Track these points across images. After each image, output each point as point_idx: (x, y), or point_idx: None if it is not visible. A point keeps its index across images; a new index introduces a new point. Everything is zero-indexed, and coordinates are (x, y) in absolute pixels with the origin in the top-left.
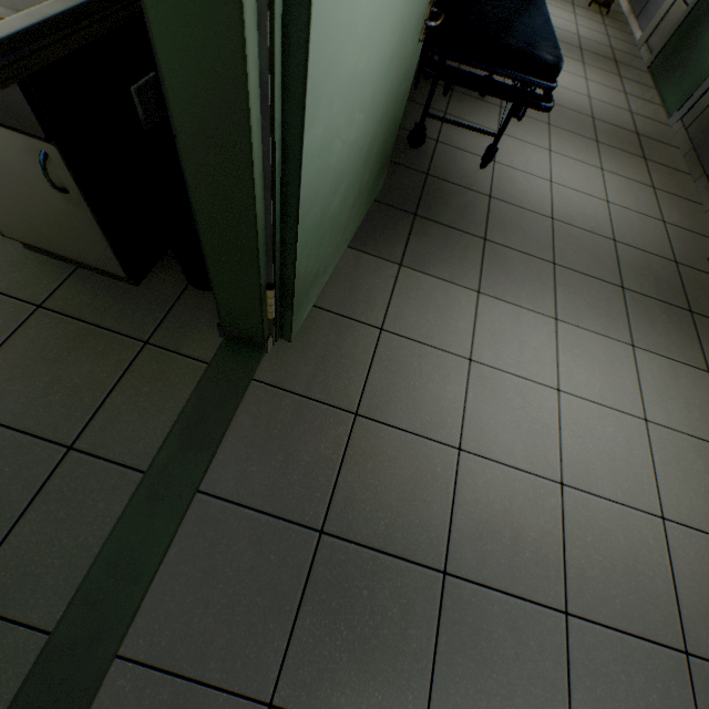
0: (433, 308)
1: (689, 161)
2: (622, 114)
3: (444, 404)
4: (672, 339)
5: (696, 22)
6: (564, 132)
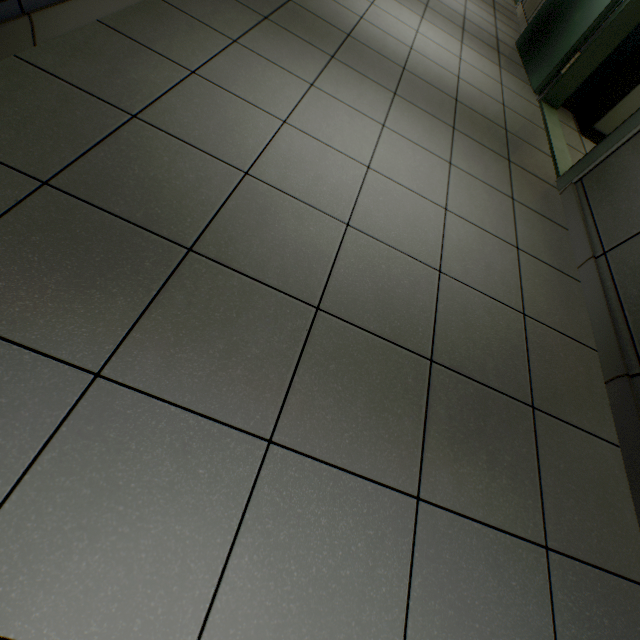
0: None
1: (520, 19)
2: None
3: (356, 6)
4: (484, 52)
5: None
6: None
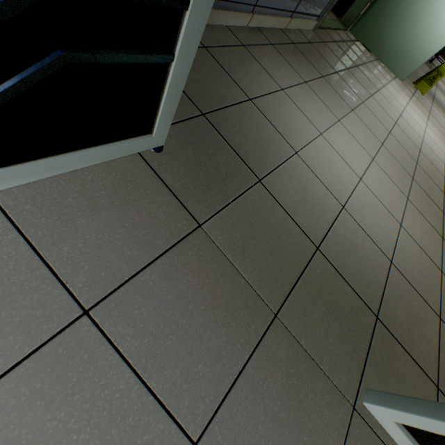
0: None
1: None
2: None
3: None
4: None
5: None
6: None
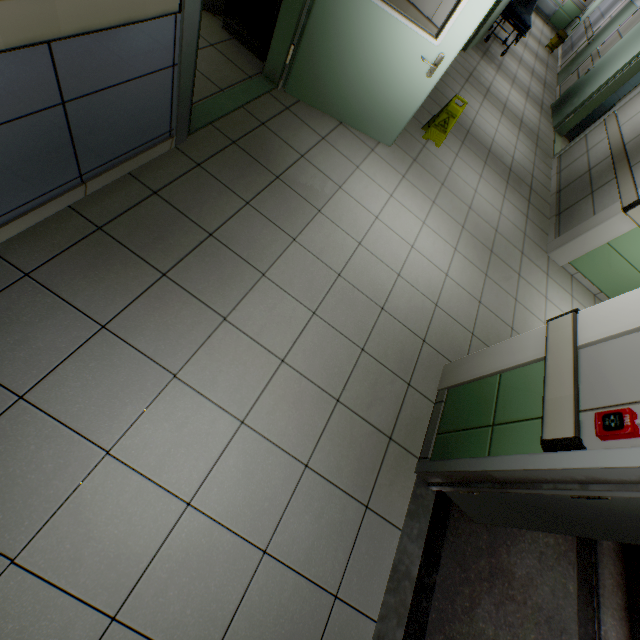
0: (487, 68)
1: (557, 94)
2: (542, 76)
3: (489, 79)
4: (535, 107)
5: (575, 59)
6: (523, 67)
